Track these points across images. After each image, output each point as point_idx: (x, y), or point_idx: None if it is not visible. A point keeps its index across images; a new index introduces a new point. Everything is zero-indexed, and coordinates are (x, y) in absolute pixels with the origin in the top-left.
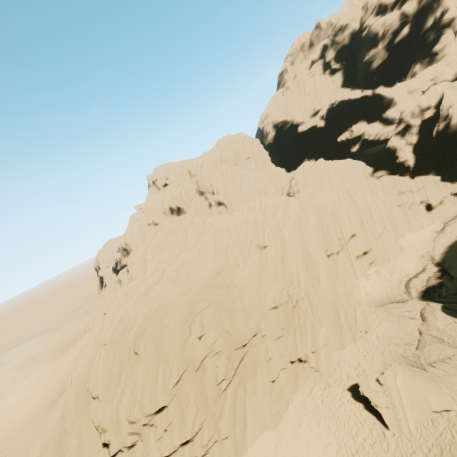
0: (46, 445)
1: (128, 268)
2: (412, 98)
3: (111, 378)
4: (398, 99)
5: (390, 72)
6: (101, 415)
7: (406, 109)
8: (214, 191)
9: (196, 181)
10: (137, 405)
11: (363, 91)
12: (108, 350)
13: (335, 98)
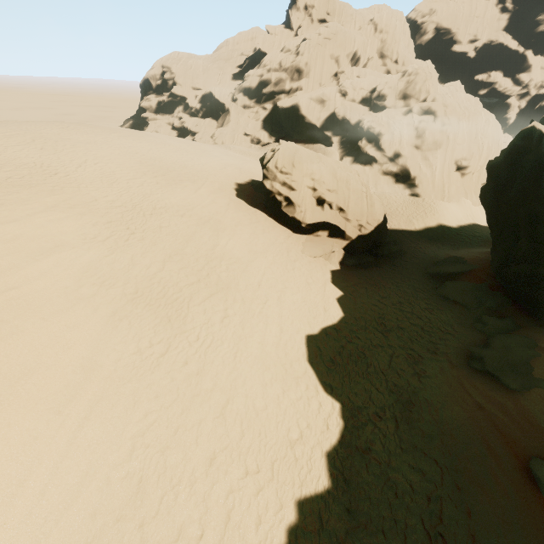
0: (419, 162)
1: (344, 89)
2: (541, 73)
3: (471, 136)
4: (534, 68)
5: (542, 43)
6: (466, 151)
7: (535, 80)
8: (401, 60)
9: (383, 40)
10: (493, 150)
11: (519, 45)
12: (468, 121)
13: (498, 37)
